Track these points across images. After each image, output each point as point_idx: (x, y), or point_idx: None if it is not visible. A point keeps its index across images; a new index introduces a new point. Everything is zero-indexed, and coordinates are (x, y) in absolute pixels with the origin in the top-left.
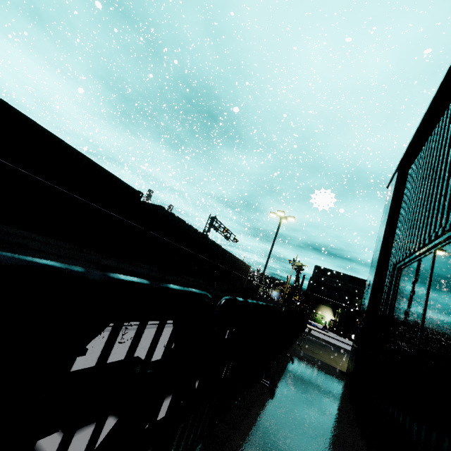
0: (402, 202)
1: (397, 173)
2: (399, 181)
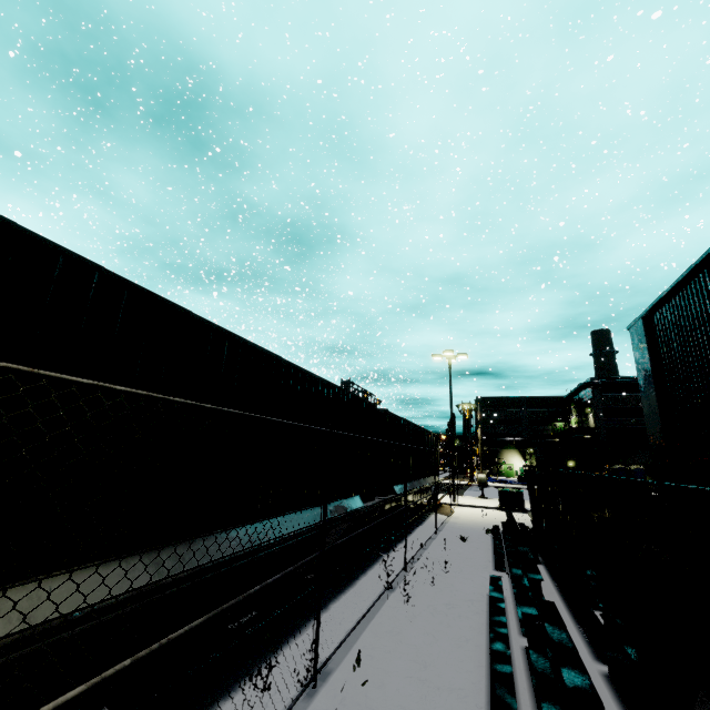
0: (658, 349)
1: (642, 321)
2: (647, 329)
